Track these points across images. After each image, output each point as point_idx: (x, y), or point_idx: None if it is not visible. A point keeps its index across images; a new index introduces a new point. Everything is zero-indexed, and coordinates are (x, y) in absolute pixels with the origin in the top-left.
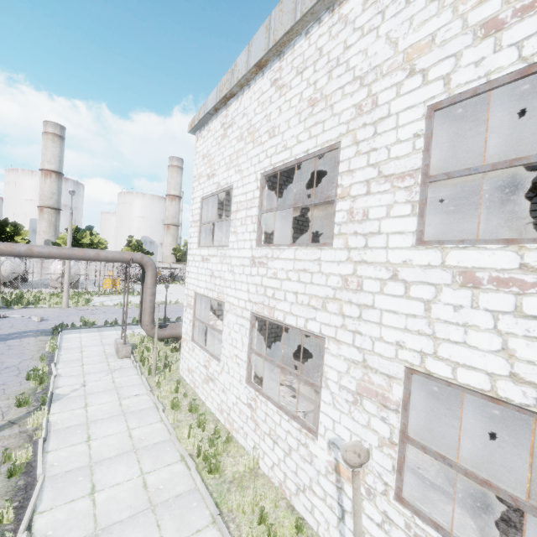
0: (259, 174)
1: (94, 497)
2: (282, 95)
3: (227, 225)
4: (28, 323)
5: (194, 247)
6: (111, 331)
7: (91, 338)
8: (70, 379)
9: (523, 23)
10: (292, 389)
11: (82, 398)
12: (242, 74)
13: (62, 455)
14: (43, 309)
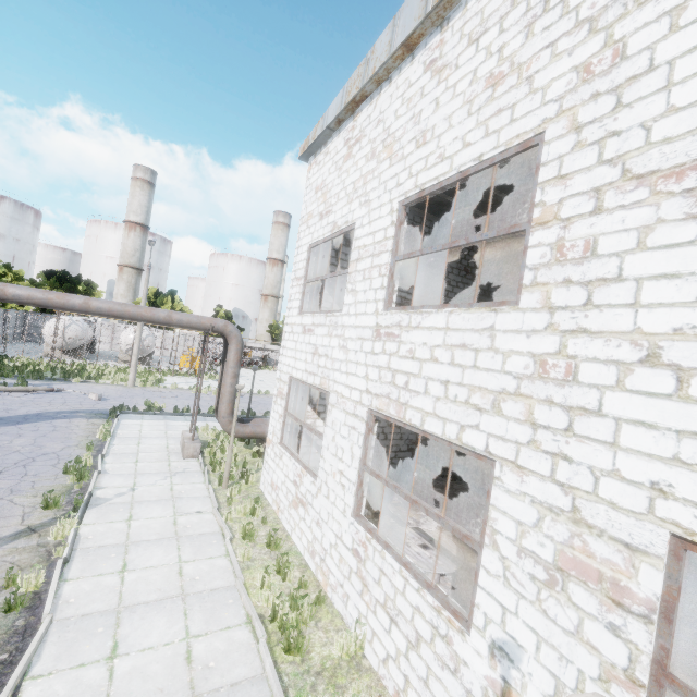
0: (396, 203)
1: (113, 664)
2: (441, 80)
3: (342, 287)
4: (83, 401)
5: (293, 314)
6: (180, 420)
7: (154, 427)
8: (118, 479)
9: None
10: (421, 534)
11: (127, 506)
12: (382, 61)
13: (84, 587)
14: (105, 385)
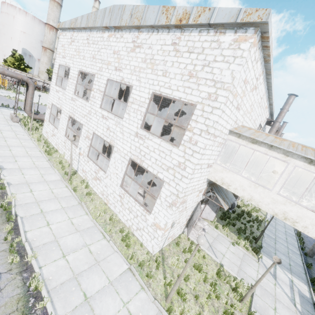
0: (78, 70)
1: (11, 151)
2: (88, 46)
3: None
4: None
5: (53, 84)
6: (6, 109)
7: None
8: None
9: (118, 72)
10: None
11: None
12: (78, 26)
13: None
14: None
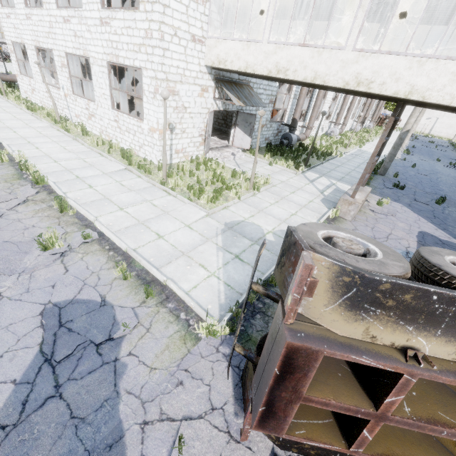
0: None
1: None
2: None
3: None
4: None
5: None
6: None
7: None
8: None
9: None
10: None
11: None
12: None
13: None
14: None
